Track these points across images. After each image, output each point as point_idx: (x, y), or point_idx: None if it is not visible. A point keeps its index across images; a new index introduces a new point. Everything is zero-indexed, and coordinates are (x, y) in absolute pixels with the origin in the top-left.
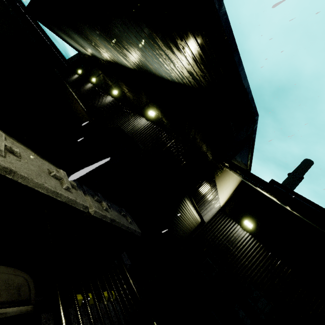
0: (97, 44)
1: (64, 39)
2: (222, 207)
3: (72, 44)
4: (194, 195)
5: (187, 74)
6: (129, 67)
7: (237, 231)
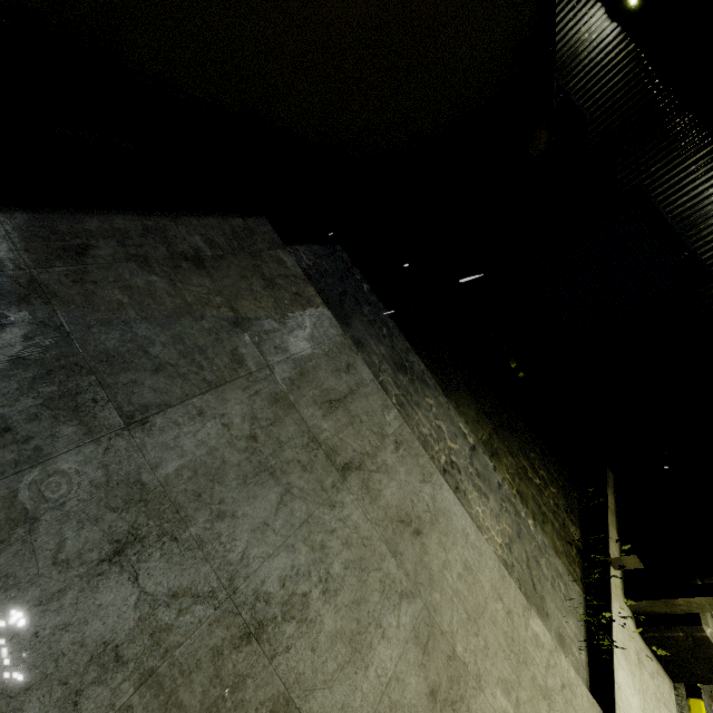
0: None
1: None
2: None
3: None
4: None
5: None
6: None
7: None
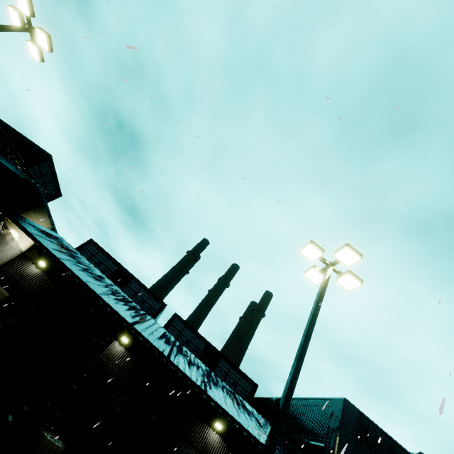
0: None
1: None
2: (25, 252)
3: None
4: None
5: None
6: None
7: (31, 269)
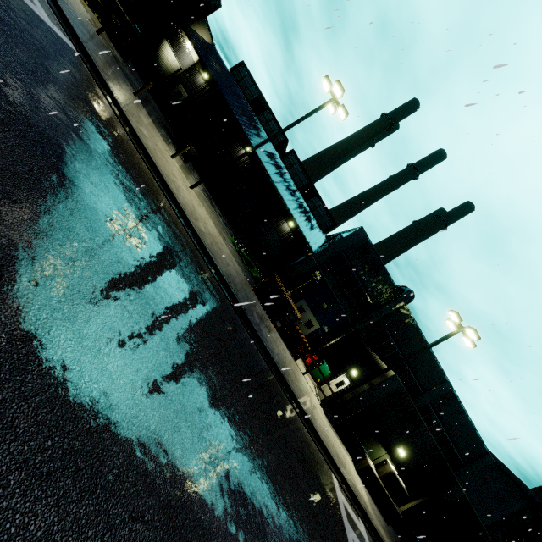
0: None
1: None
2: (196, 63)
3: None
4: (169, 39)
5: None
6: None
7: (199, 79)
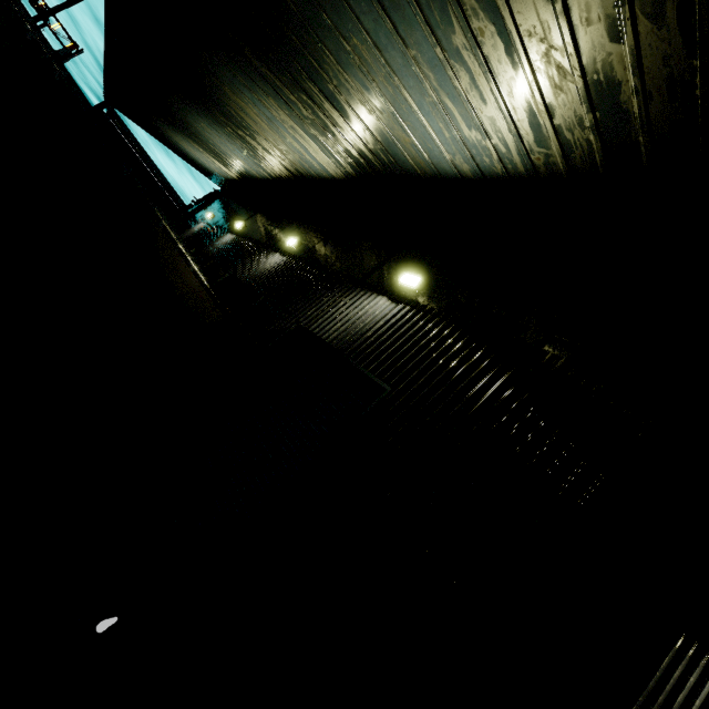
0: (251, 124)
1: (181, 150)
2: None
3: (198, 160)
4: None
5: (572, 109)
6: (330, 176)
7: None
